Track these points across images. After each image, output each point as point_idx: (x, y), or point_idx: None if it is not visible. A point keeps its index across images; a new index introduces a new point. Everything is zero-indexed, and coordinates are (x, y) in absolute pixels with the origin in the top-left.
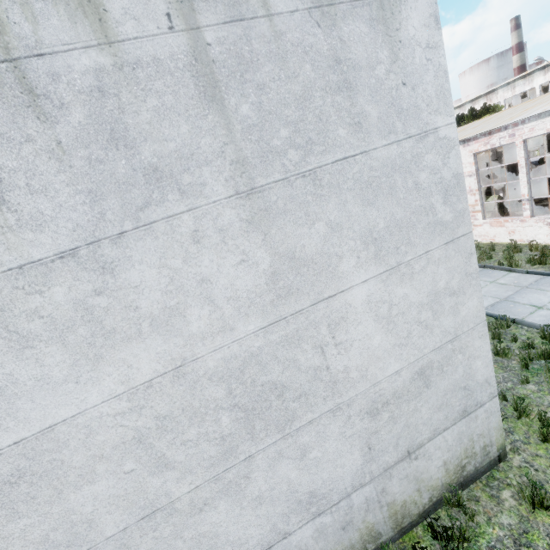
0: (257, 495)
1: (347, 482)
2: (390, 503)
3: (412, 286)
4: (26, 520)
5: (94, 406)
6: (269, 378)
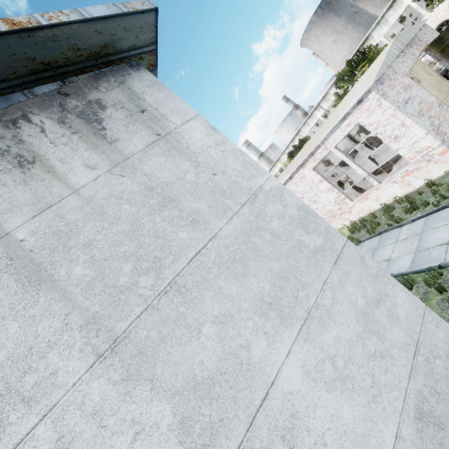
0: None
1: None
2: None
3: (336, 324)
4: None
5: None
6: None
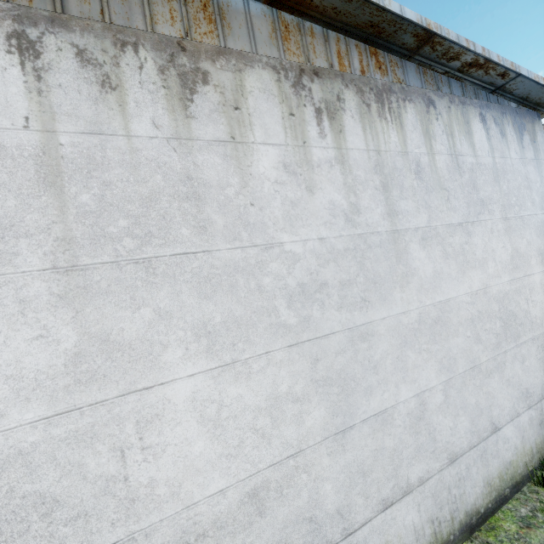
0: (507, 378)
1: (539, 390)
2: None
3: None
4: (437, 346)
5: (461, 295)
6: (511, 308)
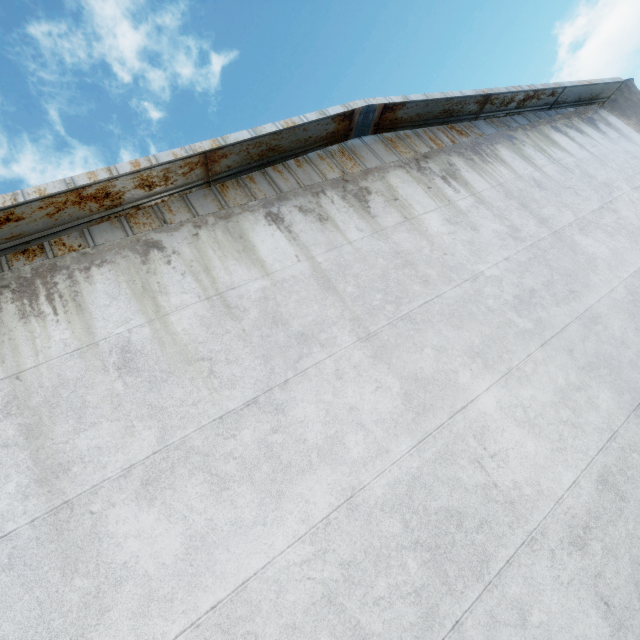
0: None
1: None
2: None
3: None
4: None
5: None
6: None
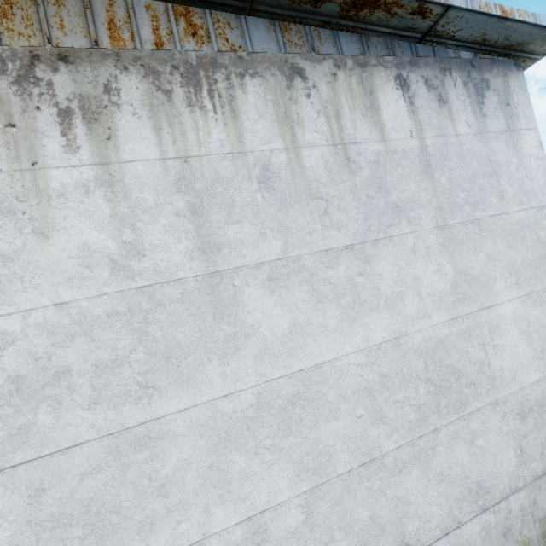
0: (439, 470)
1: (505, 482)
2: (541, 519)
3: (541, 311)
4: (293, 438)
5: (346, 355)
6: (450, 362)
